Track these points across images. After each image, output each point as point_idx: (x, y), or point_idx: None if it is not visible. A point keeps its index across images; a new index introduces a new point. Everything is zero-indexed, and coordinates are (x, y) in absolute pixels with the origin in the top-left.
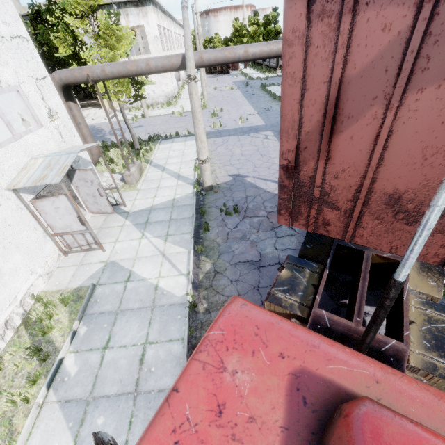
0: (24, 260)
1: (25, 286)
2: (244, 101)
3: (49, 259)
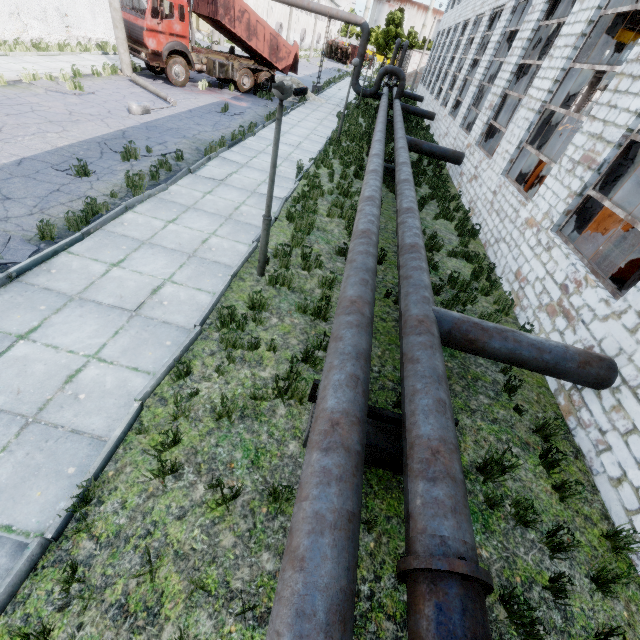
0: (104, 25)
1: (100, 36)
2: (313, 71)
3: (112, 39)
